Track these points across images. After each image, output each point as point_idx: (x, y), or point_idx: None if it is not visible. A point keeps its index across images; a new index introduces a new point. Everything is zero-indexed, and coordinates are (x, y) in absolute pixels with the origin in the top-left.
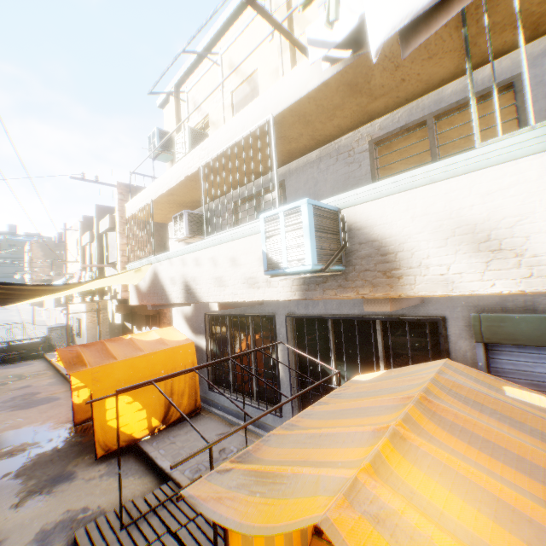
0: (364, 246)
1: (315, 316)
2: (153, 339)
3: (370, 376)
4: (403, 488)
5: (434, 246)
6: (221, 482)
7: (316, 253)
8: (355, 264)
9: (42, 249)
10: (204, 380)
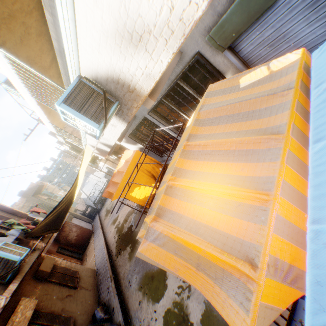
0: (109, 85)
1: (155, 104)
2: (123, 163)
3: (191, 120)
4: (168, 215)
5: (123, 61)
6: (144, 228)
7: (93, 122)
8: (118, 96)
9: (67, 158)
10: (157, 156)
